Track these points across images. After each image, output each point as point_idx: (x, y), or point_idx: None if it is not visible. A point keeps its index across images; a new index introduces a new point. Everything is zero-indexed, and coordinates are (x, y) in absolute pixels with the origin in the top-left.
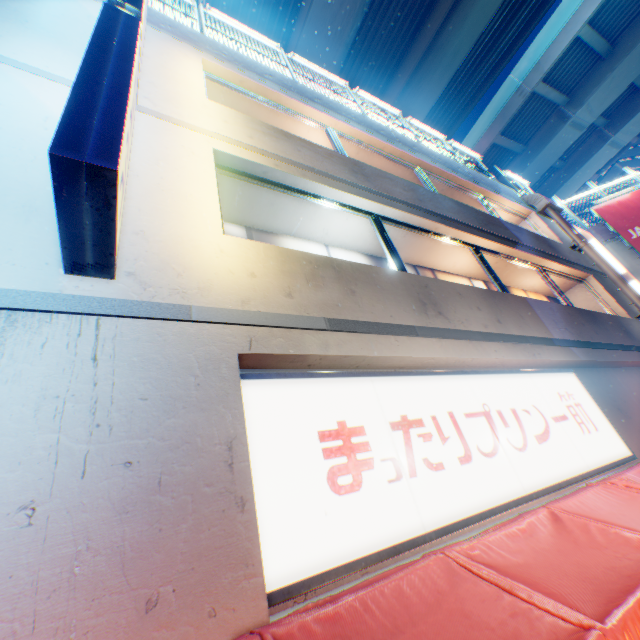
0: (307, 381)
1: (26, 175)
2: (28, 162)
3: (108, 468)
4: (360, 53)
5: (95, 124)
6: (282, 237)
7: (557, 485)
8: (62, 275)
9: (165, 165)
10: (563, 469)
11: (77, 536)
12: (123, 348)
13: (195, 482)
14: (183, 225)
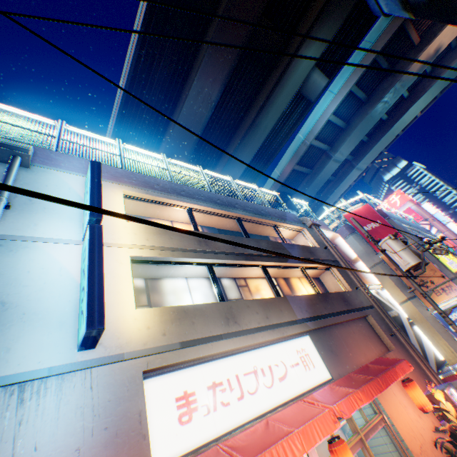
0: (171, 373)
1: (58, 305)
2: (58, 297)
3: (100, 430)
4: (212, 126)
5: (96, 307)
6: (164, 278)
7: (285, 402)
8: (77, 352)
9: (110, 276)
10: (290, 393)
11: (93, 456)
12: (101, 380)
13: (129, 430)
14: (119, 309)
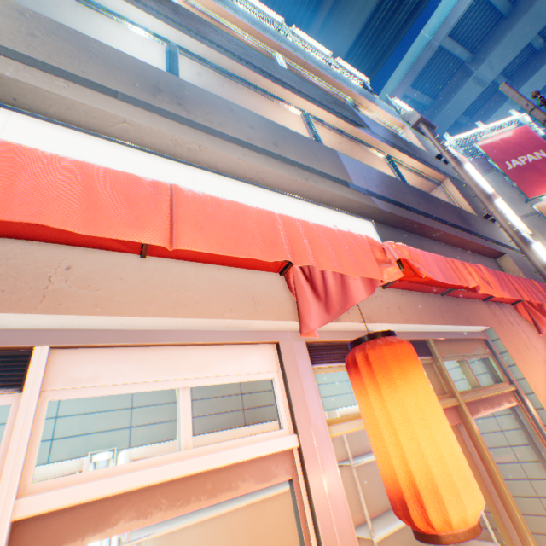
0: None
1: None
2: None
3: None
4: None
5: None
6: None
7: None
8: None
9: None
10: None
11: None
12: None
13: None
14: None
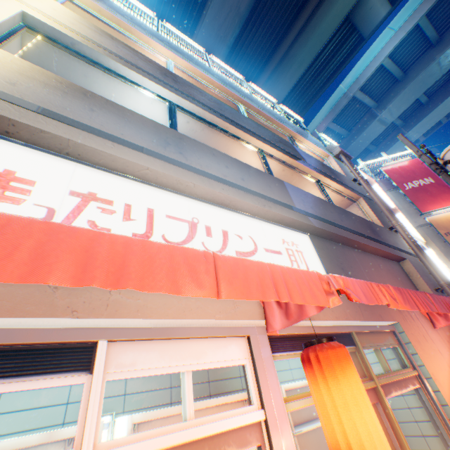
0: None
1: None
2: None
3: None
4: (239, 54)
5: None
6: None
7: None
8: None
9: None
10: None
11: None
12: None
13: None
14: None
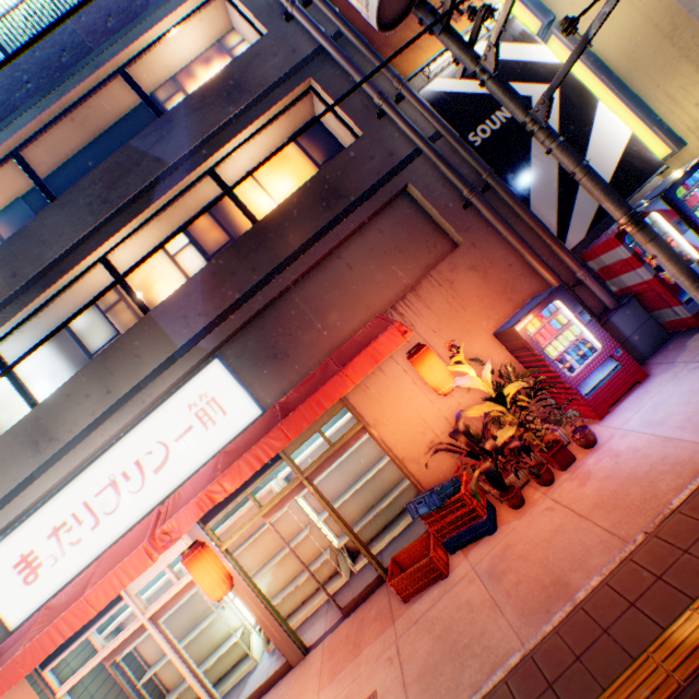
0: None
1: None
2: None
3: None
4: None
5: None
6: None
7: (167, 497)
8: None
9: None
10: (176, 480)
11: None
12: None
13: None
14: None
